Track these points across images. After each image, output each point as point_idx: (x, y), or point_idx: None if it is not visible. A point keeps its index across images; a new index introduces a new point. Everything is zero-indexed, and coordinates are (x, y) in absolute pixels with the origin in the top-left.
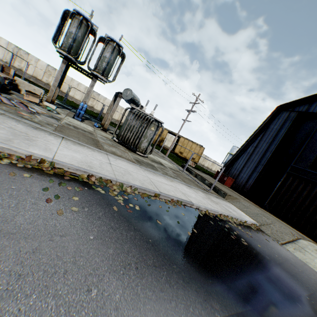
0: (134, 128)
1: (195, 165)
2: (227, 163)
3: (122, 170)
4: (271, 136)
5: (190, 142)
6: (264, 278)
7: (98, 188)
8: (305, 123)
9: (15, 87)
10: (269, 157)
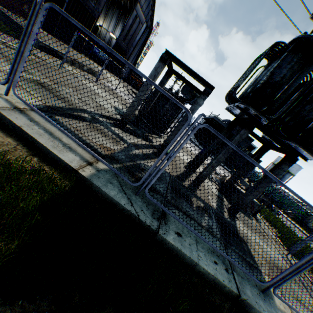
0: None
1: None
2: None
3: None
4: None
5: None
6: None
7: None
8: None
9: None
10: None
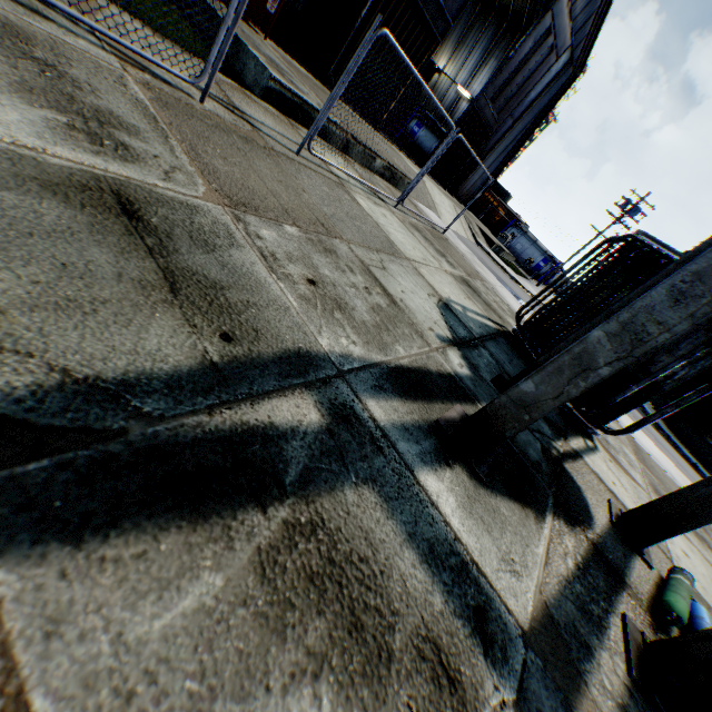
0: None
1: None
2: None
3: None
4: None
5: None
6: None
7: None
8: None
9: None
10: None
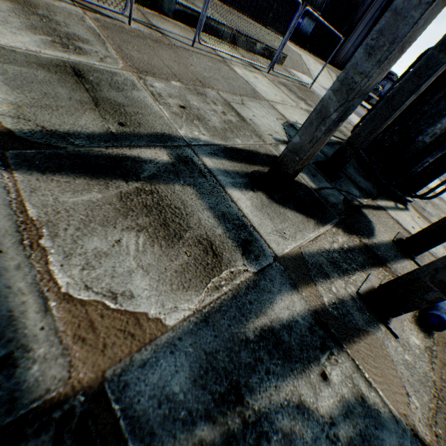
0: None
1: None
2: None
3: None
4: None
5: None
6: None
7: None
8: None
9: None
10: None
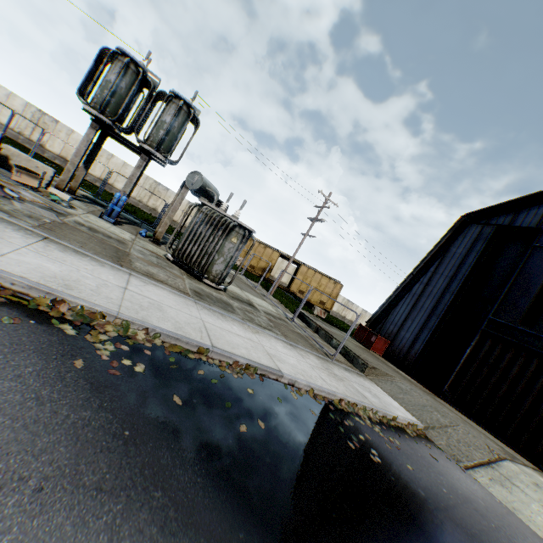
0: (202, 237)
1: (326, 314)
2: (377, 311)
3: (145, 302)
4: (452, 267)
5: (318, 274)
6: (395, 537)
7: (65, 326)
8: (510, 244)
9: (4, 161)
10: (449, 302)
